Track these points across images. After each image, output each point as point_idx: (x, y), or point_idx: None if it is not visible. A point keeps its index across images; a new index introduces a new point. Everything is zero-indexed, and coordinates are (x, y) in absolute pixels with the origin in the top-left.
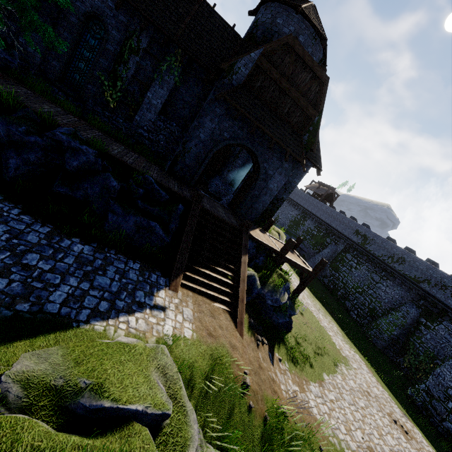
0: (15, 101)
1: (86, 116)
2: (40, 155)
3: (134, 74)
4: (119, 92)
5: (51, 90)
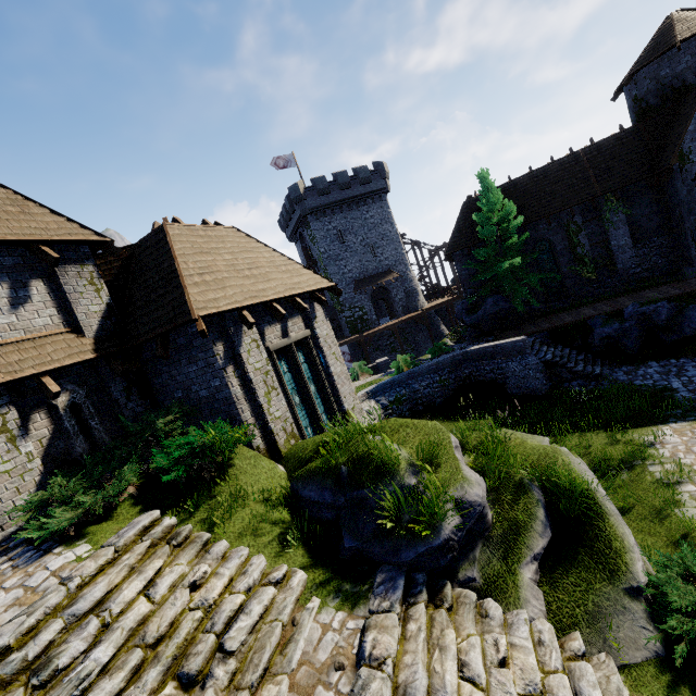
0: (587, 318)
1: (583, 301)
2: (637, 330)
3: (588, 244)
4: (589, 265)
5: (550, 307)
